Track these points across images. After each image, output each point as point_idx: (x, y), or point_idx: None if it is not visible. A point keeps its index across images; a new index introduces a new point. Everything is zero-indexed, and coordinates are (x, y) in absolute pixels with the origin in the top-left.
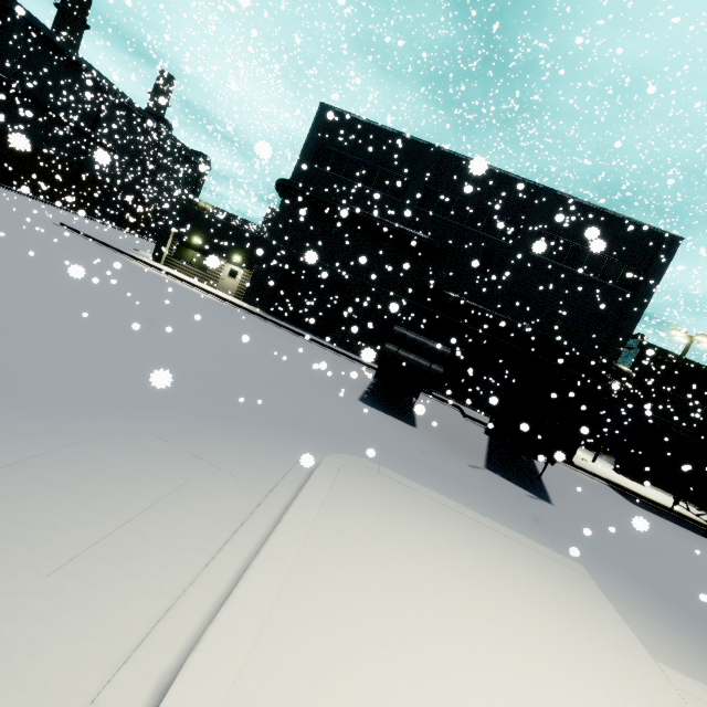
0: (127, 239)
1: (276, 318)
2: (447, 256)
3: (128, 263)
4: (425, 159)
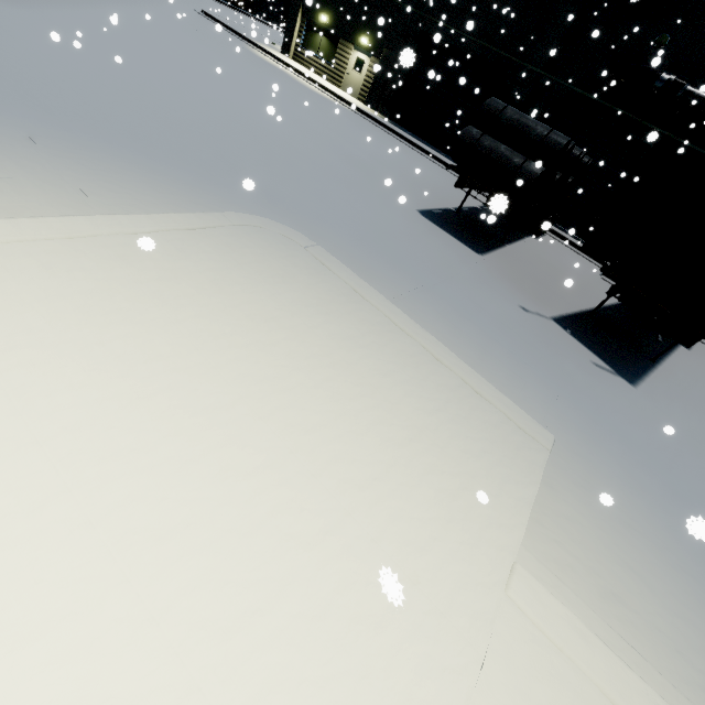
0: (281, 39)
1: (397, 127)
2: None
3: (247, 51)
4: None
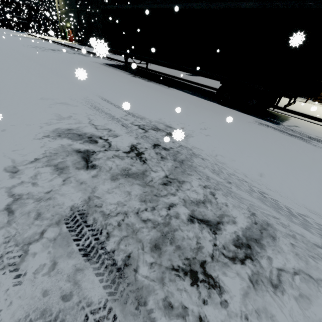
0: None
1: None
2: None
3: None
4: None
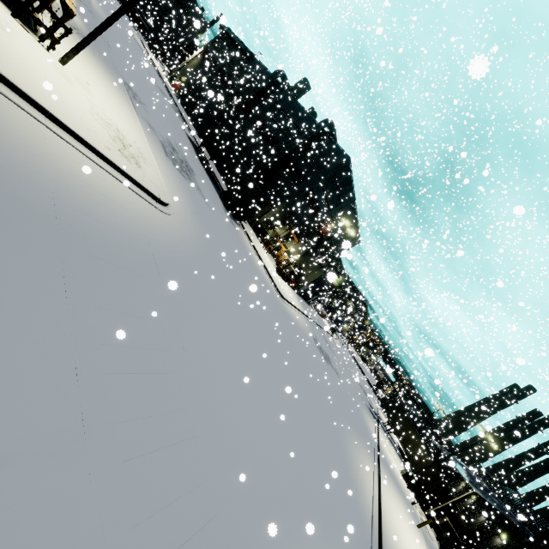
0: None
1: None
2: None
3: None
4: None
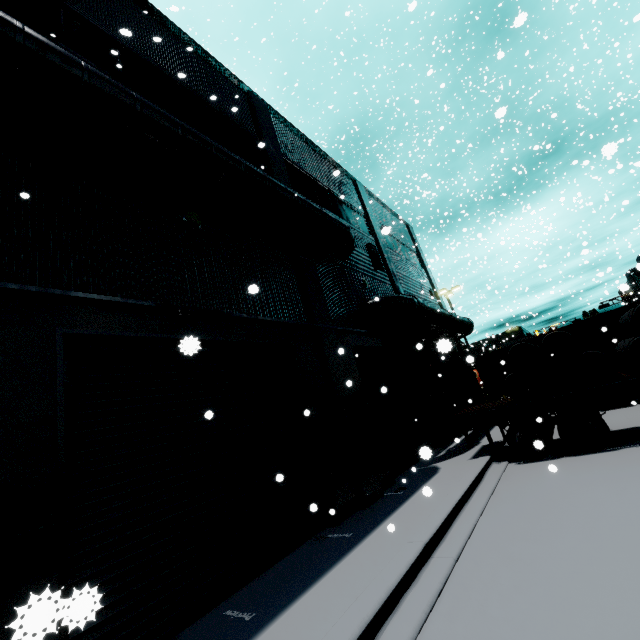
0: None
1: None
2: (351, 257)
3: None
4: (261, 113)
